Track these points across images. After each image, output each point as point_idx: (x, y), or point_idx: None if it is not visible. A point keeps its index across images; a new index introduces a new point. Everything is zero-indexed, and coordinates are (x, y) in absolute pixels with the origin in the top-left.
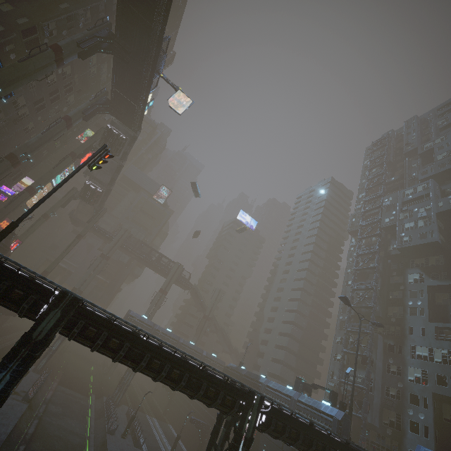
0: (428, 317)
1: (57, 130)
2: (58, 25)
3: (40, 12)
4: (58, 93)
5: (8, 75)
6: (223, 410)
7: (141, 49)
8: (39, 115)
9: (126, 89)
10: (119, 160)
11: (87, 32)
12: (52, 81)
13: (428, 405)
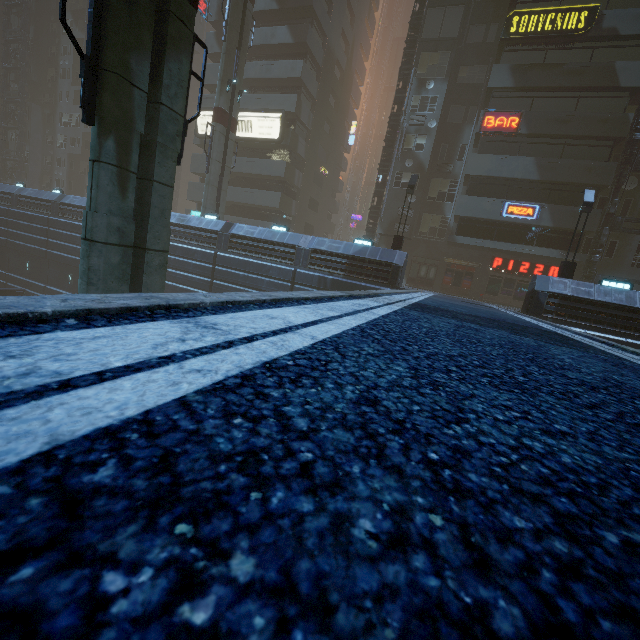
0: (72, 80)
1: None
2: None
3: None
4: None
5: None
6: None
7: None
8: None
9: None
10: None
11: None
12: None
13: (65, 164)
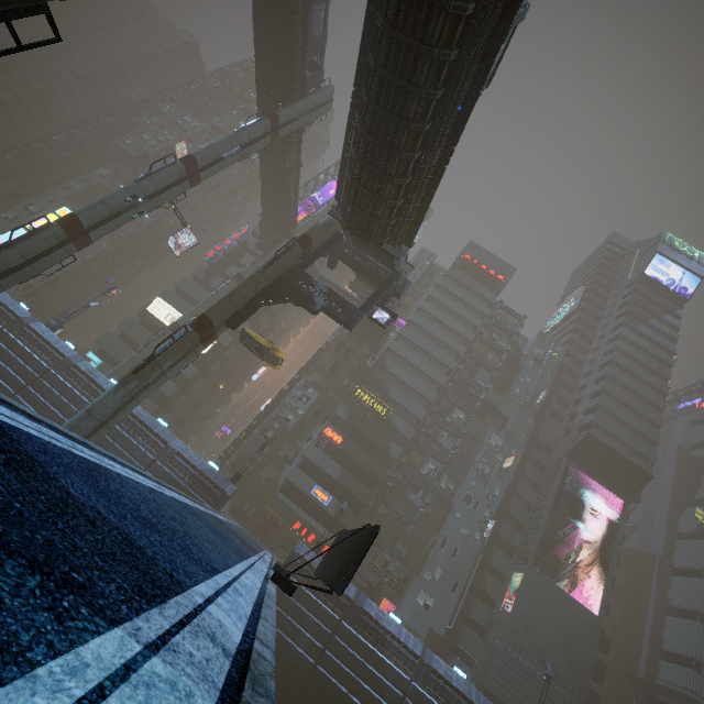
0: (70, 196)
1: None
2: None
3: None
4: None
5: None
6: None
7: None
8: None
9: None
10: None
11: None
12: None
13: None
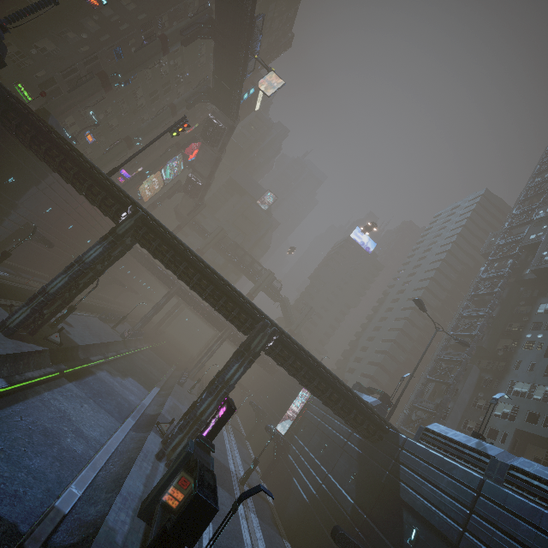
0: (544, 352)
1: (163, 117)
2: (169, 17)
3: (156, 7)
4: (170, 85)
5: (126, 63)
6: (238, 325)
7: (235, 31)
8: (154, 107)
9: (224, 75)
10: (217, 151)
11: (189, 20)
12: (165, 73)
13: (506, 440)
